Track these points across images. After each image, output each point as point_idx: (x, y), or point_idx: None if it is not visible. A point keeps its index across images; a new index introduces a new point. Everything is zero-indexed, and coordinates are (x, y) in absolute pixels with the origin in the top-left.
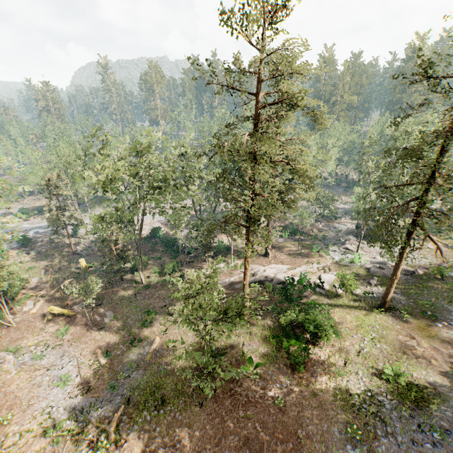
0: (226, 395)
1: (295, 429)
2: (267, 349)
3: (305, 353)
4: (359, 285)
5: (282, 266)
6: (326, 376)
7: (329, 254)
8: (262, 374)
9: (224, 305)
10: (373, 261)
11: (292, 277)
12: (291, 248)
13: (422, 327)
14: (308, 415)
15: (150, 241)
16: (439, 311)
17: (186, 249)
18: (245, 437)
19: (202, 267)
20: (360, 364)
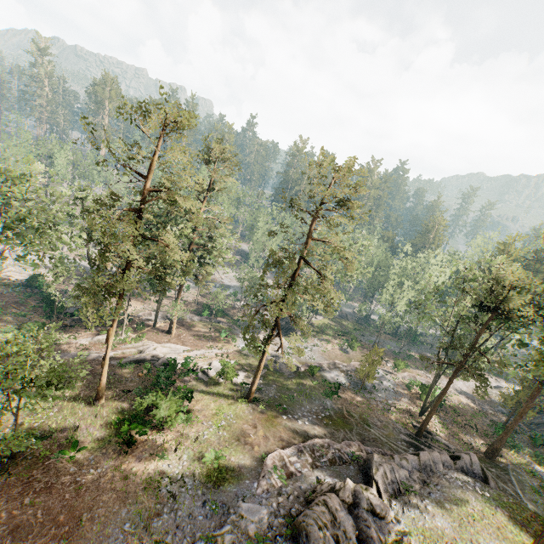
0: (20, 482)
1: (81, 513)
2: (105, 433)
3: (144, 438)
4: (244, 375)
5: (180, 347)
6: (150, 460)
7: (236, 341)
8: (81, 459)
9: (84, 382)
10: (273, 354)
11: (177, 358)
12: (202, 329)
13: (270, 418)
14: (105, 499)
15: (23, 291)
16: (295, 405)
17: (73, 309)
18: (16, 526)
19: (80, 335)
20: (191, 450)
